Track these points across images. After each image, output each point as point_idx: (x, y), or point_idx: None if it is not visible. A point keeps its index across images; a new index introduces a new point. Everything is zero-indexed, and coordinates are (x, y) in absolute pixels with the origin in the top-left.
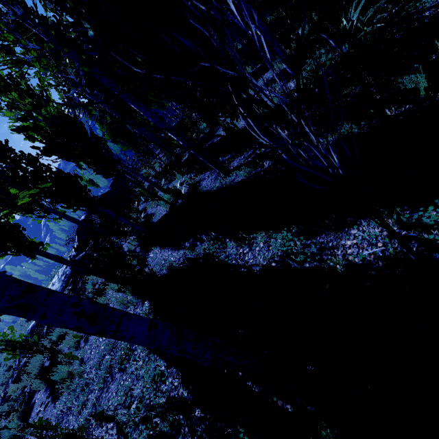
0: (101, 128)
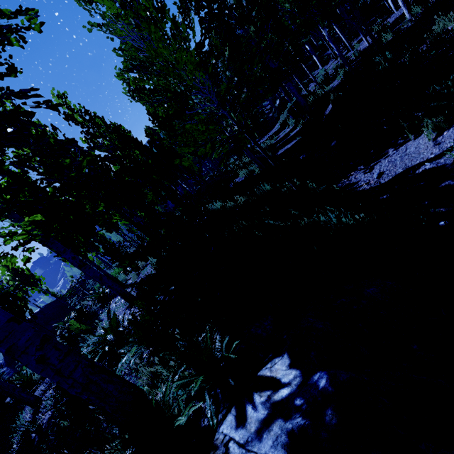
0: None
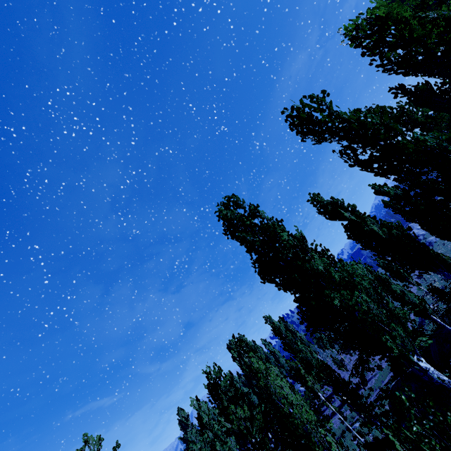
0: None
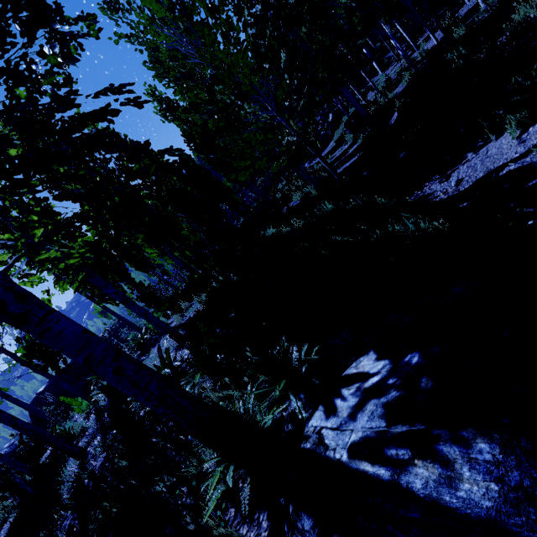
0: (18, 349)
